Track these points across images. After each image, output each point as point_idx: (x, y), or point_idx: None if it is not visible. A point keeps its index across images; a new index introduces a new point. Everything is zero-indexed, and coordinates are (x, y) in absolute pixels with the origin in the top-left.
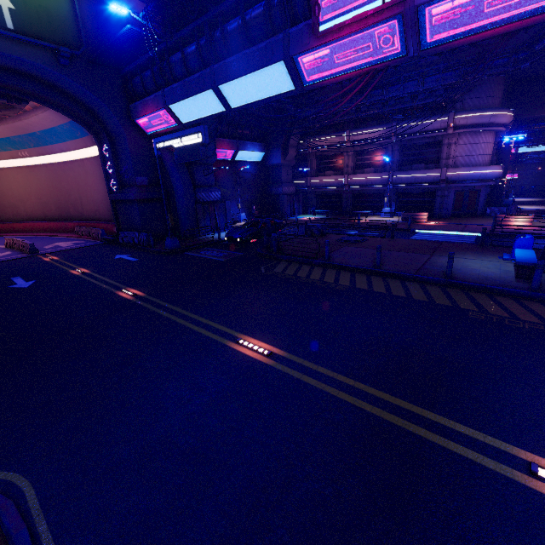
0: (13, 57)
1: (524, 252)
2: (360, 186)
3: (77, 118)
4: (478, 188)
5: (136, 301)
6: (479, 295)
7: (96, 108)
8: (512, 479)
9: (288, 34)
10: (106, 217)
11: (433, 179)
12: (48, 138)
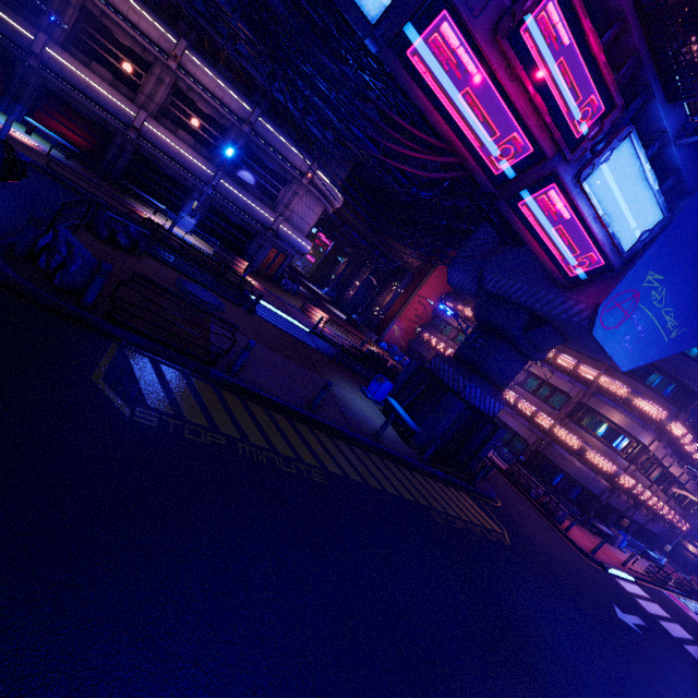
0: None
1: (398, 406)
2: (161, 151)
3: None
4: (288, 254)
5: None
6: (407, 473)
7: None
8: None
9: None
10: None
11: (265, 221)
12: None
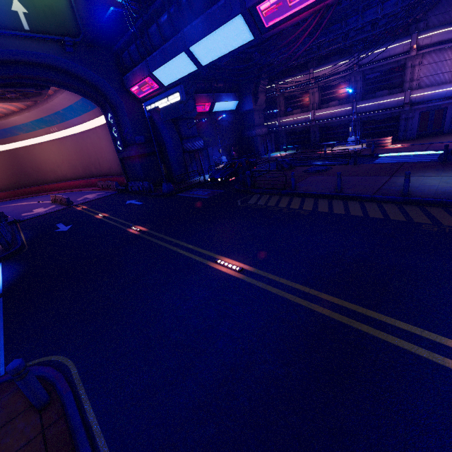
0: (32, 53)
1: None
2: (326, 119)
3: (86, 95)
4: (444, 106)
5: (141, 235)
6: (434, 209)
7: (98, 84)
8: (442, 365)
9: None
10: (118, 172)
11: (397, 103)
12: (69, 114)
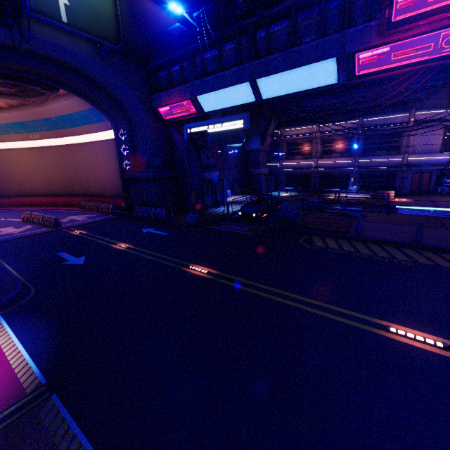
0: (62, 48)
1: None
2: (328, 168)
3: (99, 106)
4: (430, 171)
5: (216, 279)
6: None
7: (122, 97)
8: None
9: (345, 34)
10: (112, 193)
11: (395, 163)
12: (62, 123)
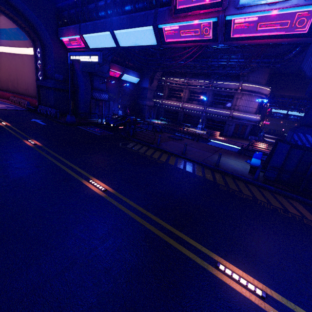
0: None
1: (256, 160)
2: (189, 110)
3: (21, 27)
4: (247, 124)
5: (35, 147)
6: (228, 178)
7: (35, 24)
8: (206, 269)
9: (157, 11)
10: (33, 95)
11: (226, 115)
12: (0, 35)
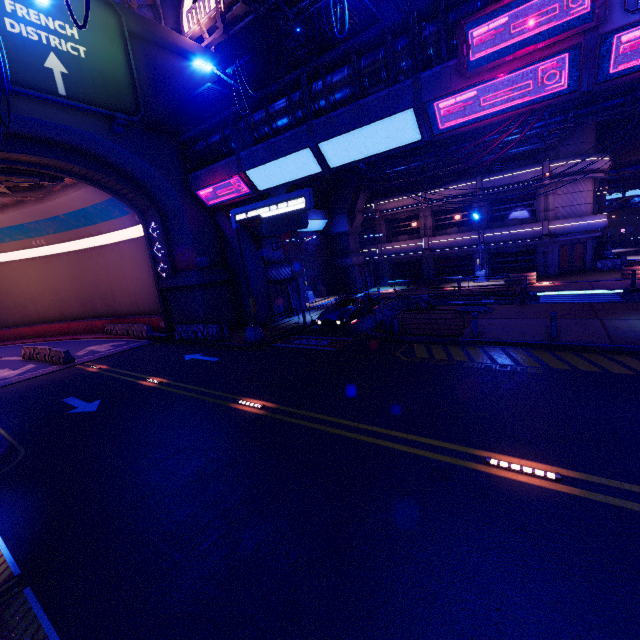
0: (61, 127)
1: None
2: (444, 249)
3: (120, 195)
4: (583, 241)
5: (272, 415)
6: None
7: (148, 181)
8: None
9: (419, 79)
10: (148, 310)
11: (533, 234)
12: (74, 221)
